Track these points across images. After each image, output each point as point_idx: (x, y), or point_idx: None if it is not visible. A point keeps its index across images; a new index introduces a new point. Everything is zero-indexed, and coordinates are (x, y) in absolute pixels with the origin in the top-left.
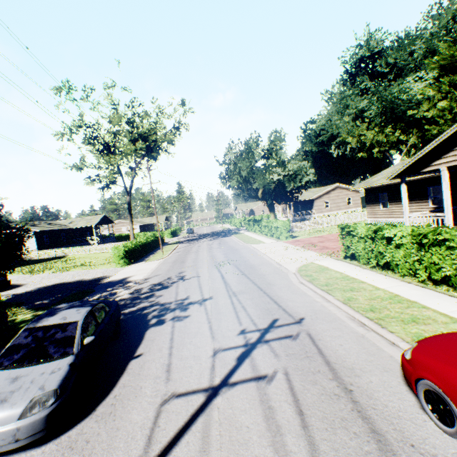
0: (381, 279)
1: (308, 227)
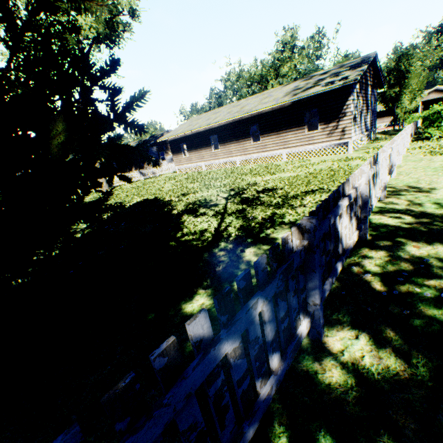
0: None
1: None
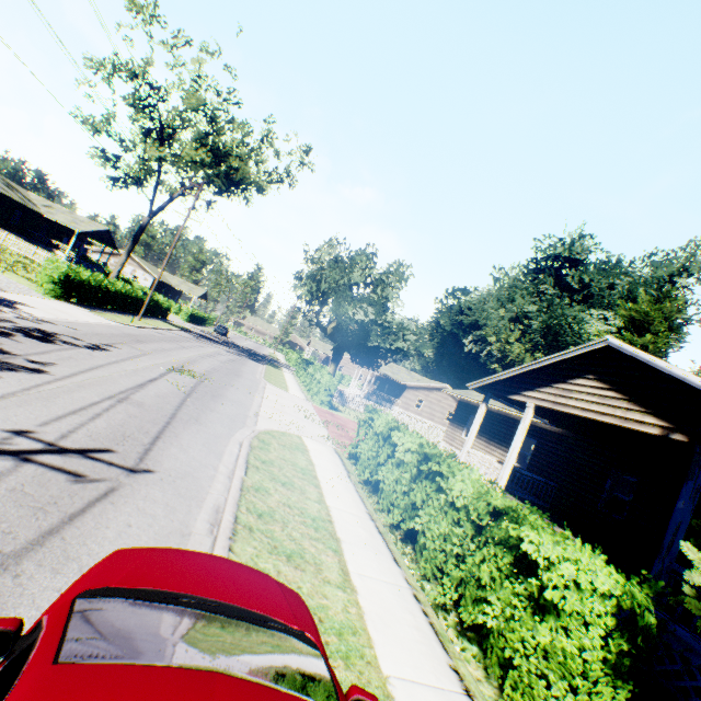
0: (347, 497)
1: None
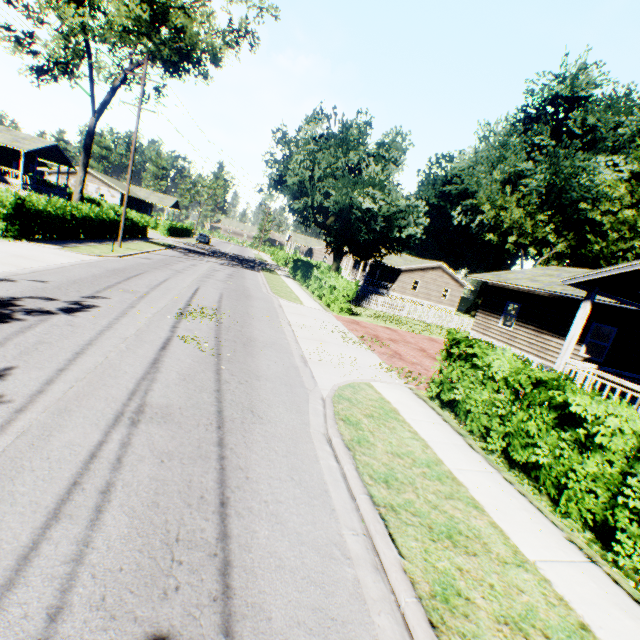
0: (519, 511)
1: (380, 307)
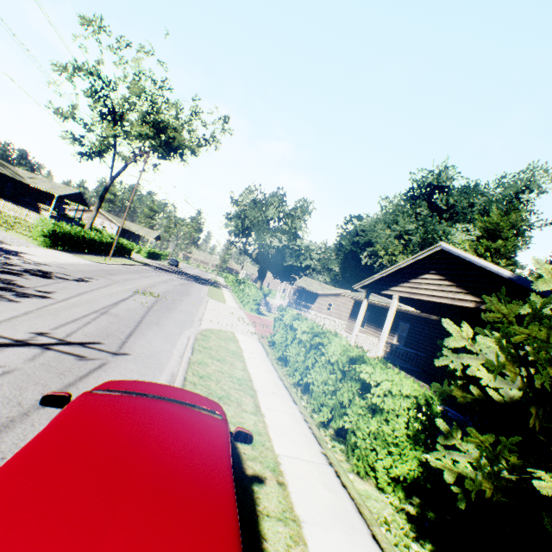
0: (264, 367)
1: None
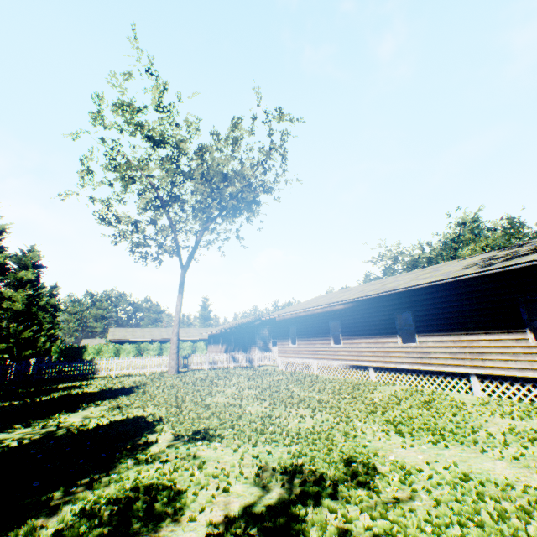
0: None
1: None
